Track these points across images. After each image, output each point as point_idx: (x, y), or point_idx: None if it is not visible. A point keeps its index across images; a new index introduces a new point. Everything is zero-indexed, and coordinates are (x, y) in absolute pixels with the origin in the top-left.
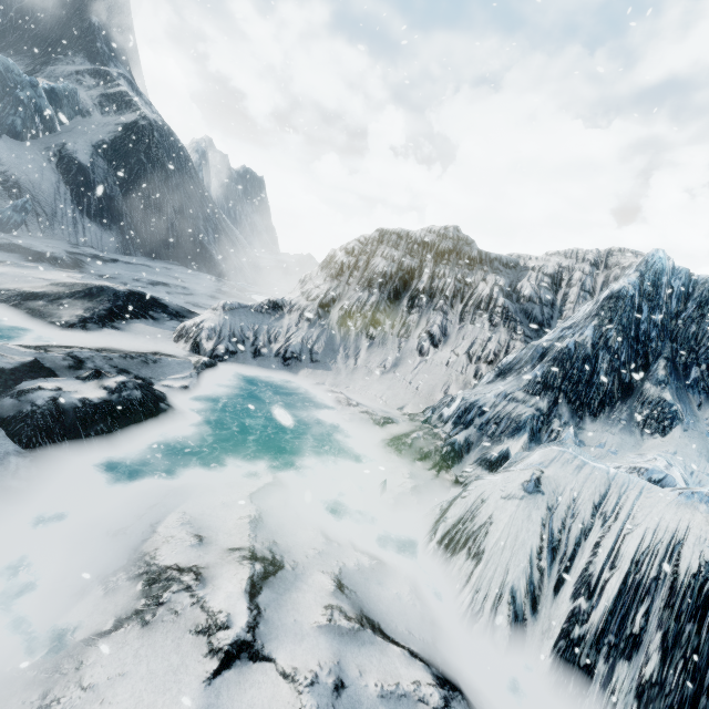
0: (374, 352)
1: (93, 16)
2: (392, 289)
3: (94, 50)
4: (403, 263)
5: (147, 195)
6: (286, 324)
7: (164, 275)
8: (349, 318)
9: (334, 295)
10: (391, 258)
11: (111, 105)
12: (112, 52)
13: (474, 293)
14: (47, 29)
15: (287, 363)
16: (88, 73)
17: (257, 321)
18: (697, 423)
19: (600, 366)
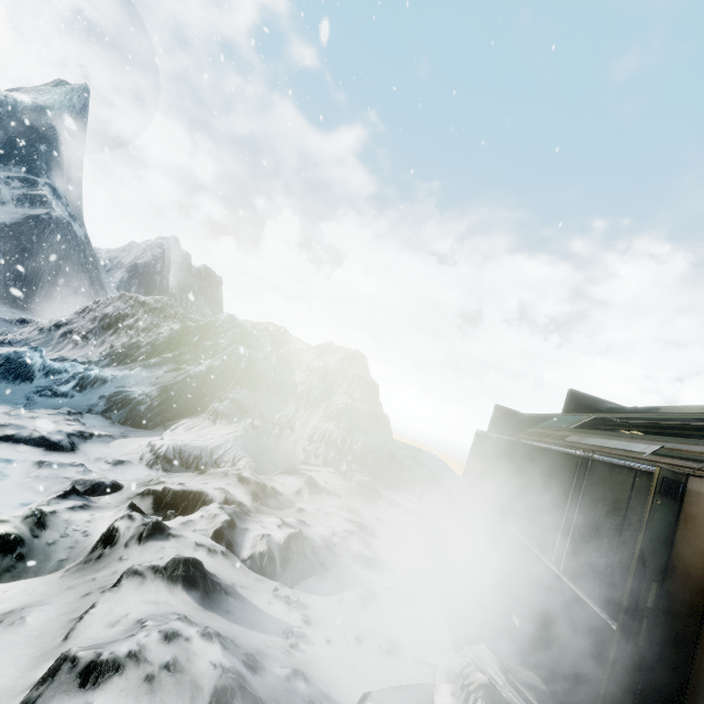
0: (72, 351)
1: (43, 145)
2: (107, 323)
3: (33, 165)
4: (124, 311)
5: (27, 263)
6: (24, 330)
7: (4, 315)
8: (70, 334)
9: (69, 321)
10: (118, 308)
11: (28, 202)
12: (50, 169)
13: (158, 331)
14: (0, 146)
15: (2, 346)
16: (18, 179)
17: (3, 326)
18: (154, 370)
19: (140, 350)
